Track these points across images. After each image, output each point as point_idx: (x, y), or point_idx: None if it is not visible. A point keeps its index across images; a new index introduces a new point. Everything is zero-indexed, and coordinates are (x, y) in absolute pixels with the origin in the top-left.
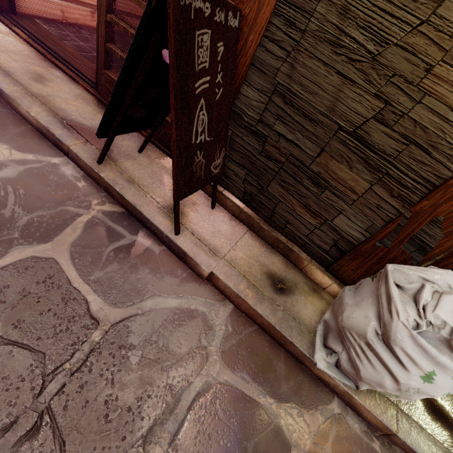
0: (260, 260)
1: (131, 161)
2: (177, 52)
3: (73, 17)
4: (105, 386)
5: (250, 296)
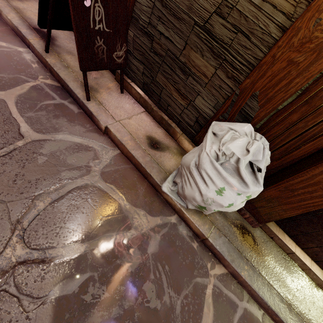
0: (146, 128)
1: (71, 56)
2: None
3: None
4: (18, 167)
5: (129, 144)
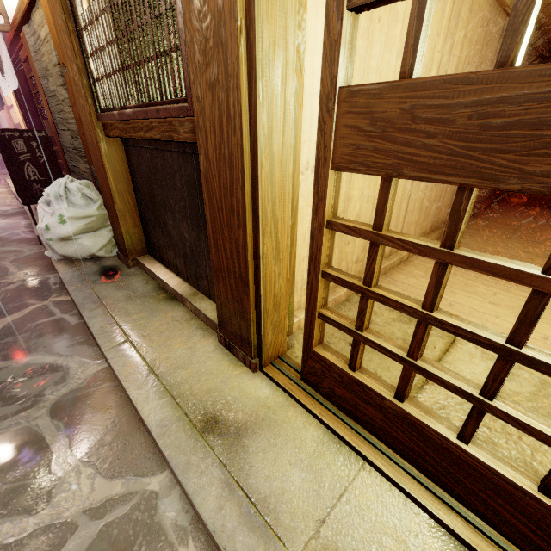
0: None
1: None
2: (2, 148)
3: None
4: None
5: None
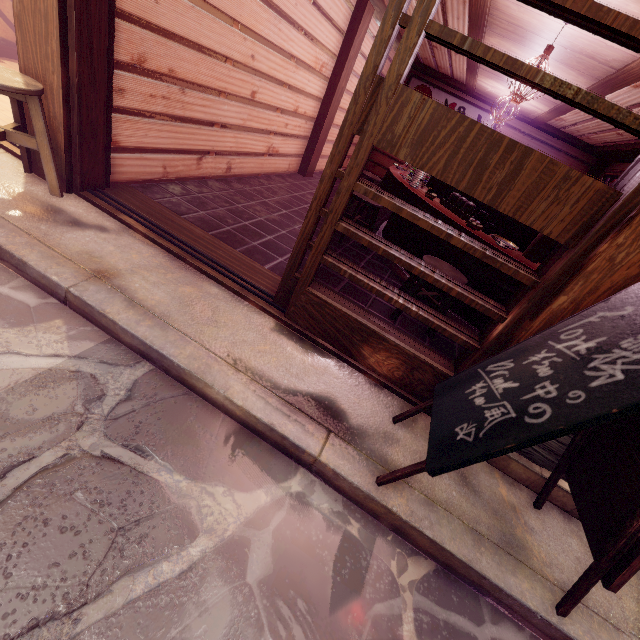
0: None
1: (398, 448)
2: None
3: (175, 170)
4: None
5: None
